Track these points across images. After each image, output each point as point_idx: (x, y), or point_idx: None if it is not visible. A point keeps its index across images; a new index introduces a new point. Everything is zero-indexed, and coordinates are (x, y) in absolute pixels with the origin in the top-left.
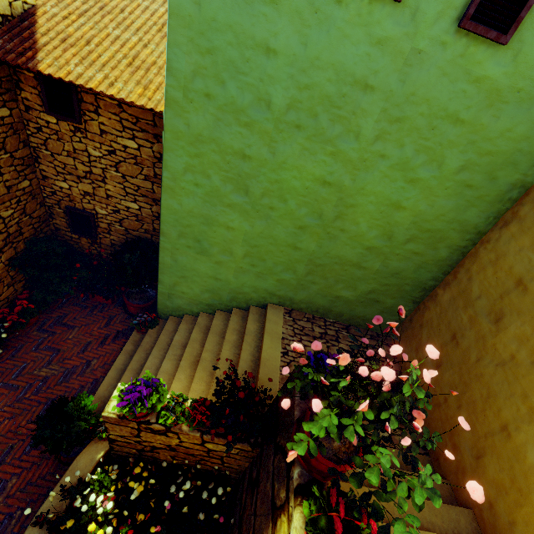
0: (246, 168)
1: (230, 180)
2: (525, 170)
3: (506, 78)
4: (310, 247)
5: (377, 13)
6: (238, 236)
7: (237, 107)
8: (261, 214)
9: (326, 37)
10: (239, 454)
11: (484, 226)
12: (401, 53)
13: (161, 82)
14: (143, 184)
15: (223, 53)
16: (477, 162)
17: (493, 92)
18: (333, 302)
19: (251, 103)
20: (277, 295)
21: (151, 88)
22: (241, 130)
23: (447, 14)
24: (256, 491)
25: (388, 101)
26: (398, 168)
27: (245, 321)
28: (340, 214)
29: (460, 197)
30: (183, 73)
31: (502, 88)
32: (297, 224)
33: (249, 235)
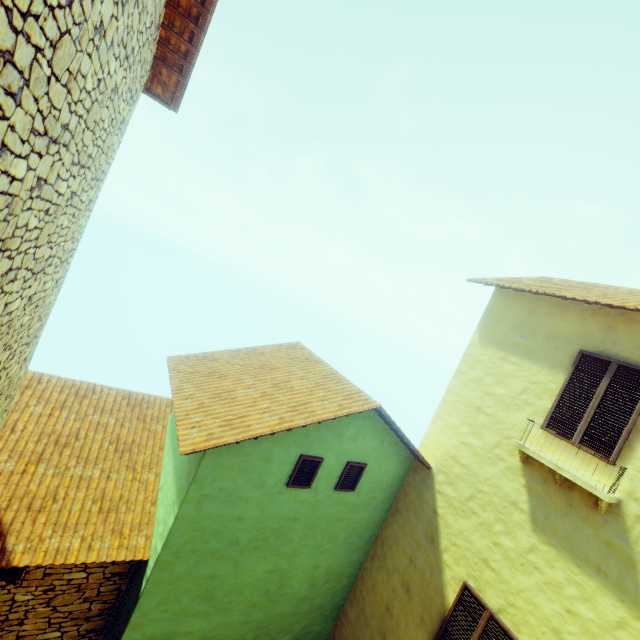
0: (214, 583)
1: (199, 596)
2: (374, 528)
3: (357, 500)
4: (259, 616)
5: (299, 492)
6: (196, 636)
7: (214, 550)
8: (221, 610)
9: (274, 506)
10: None
11: (363, 558)
12: (312, 503)
13: (132, 519)
14: (79, 607)
15: (210, 527)
16: (353, 532)
17: (353, 505)
18: None
19: (225, 545)
20: None
21: (125, 533)
22: (215, 562)
23: (329, 486)
24: None
25: (307, 521)
26: (315, 548)
27: None
28: (281, 585)
29: (348, 550)
30: (178, 543)
31: (356, 503)
32: (249, 604)
33: (206, 631)
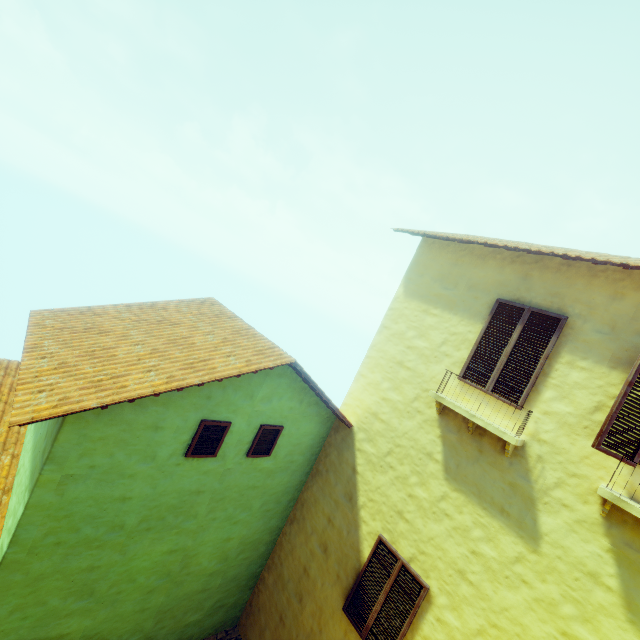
0: (94, 576)
1: (73, 593)
2: (293, 492)
3: (273, 465)
4: (159, 601)
5: (203, 462)
6: (74, 637)
7: (90, 538)
8: (107, 603)
9: (171, 480)
10: None
11: (282, 524)
12: (219, 472)
13: None
14: None
15: (81, 512)
16: (270, 499)
17: (269, 471)
18: (183, 632)
19: (106, 531)
20: None
21: None
22: (92, 552)
23: (240, 453)
24: None
25: (214, 493)
26: (225, 520)
27: None
28: (185, 565)
29: (265, 517)
30: (33, 537)
31: (273, 468)
32: (146, 590)
33: (89, 628)
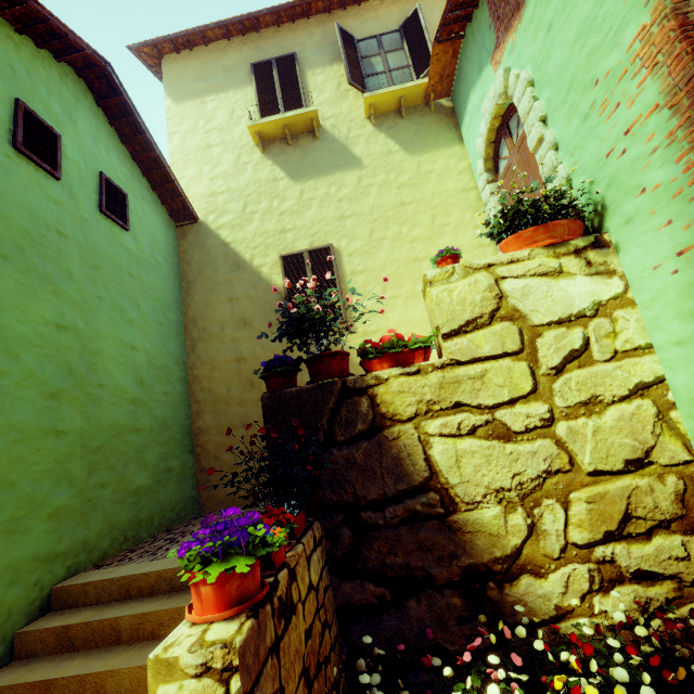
0: None
1: None
2: (176, 312)
3: (138, 252)
4: (76, 424)
5: (45, 180)
6: None
7: None
8: None
9: (6, 179)
10: (323, 564)
11: (183, 356)
12: (75, 216)
13: None
14: None
15: None
16: (155, 306)
17: (137, 258)
18: (136, 504)
19: None
20: (60, 555)
21: None
22: None
23: (91, 202)
24: (363, 511)
25: (82, 250)
26: (115, 309)
27: (42, 657)
28: (90, 366)
29: (161, 334)
30: None
31: (140, 257)
32: (46, 391)
33: None
